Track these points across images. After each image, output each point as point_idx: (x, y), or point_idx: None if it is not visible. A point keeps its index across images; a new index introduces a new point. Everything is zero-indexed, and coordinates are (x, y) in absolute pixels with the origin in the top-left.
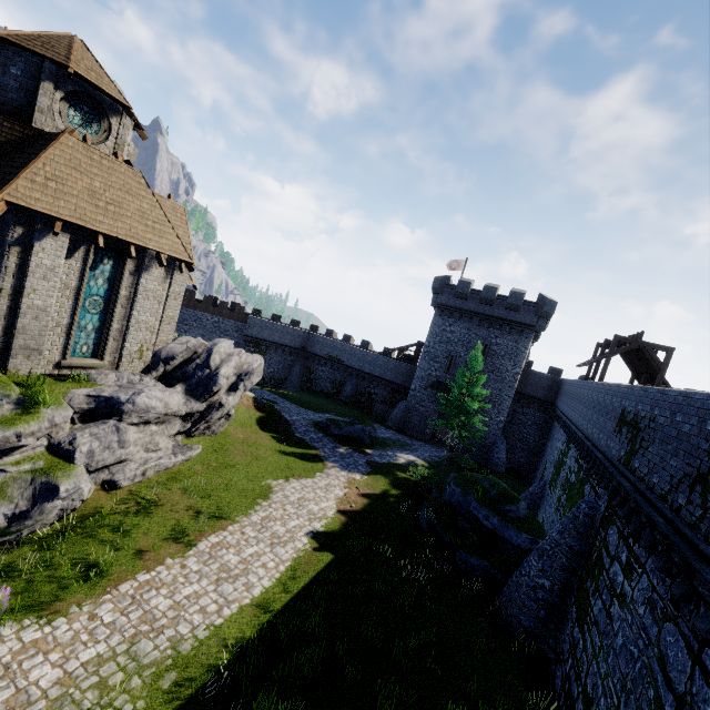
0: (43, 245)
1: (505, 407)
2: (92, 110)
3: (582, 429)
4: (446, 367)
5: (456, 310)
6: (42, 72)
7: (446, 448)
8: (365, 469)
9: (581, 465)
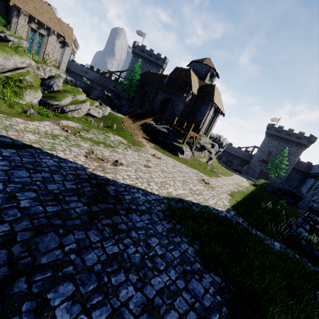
0: (211, 110)
1: (288, 171)
2: (211, 76)
3: None
4: (267, 155)
5: (275, 136)
6: (209, 70)
7: None
8: (246, 178)
9: None
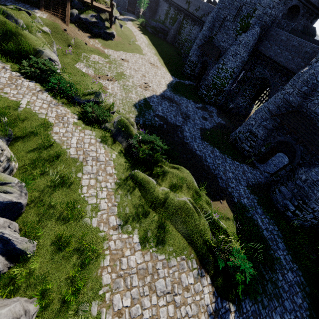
0: None
1: None
2: None
3: (177, 3)
4: None
5: None
6: None
7: (133, 14)
8: (130, 22)
9: (176, 12)
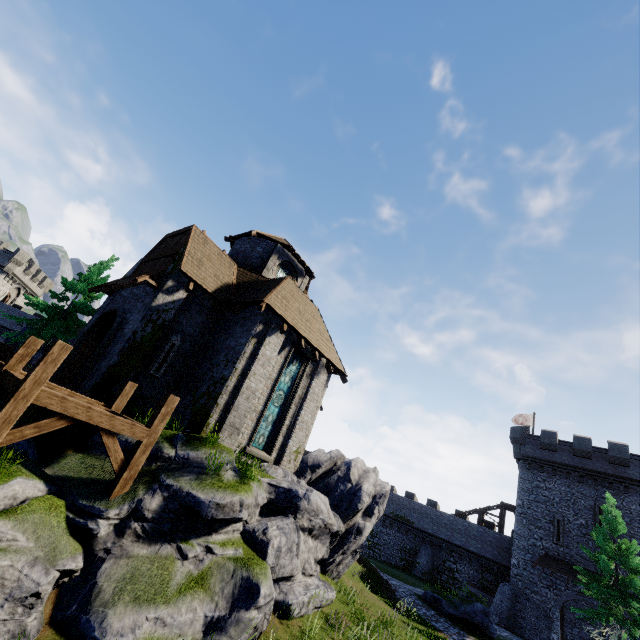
0: (270, 340)
1: None
2: (289, 273)
3: None
4: (554, 535)
5: (546, 462)
6: (275, 249)
7: None
8: None
9: None
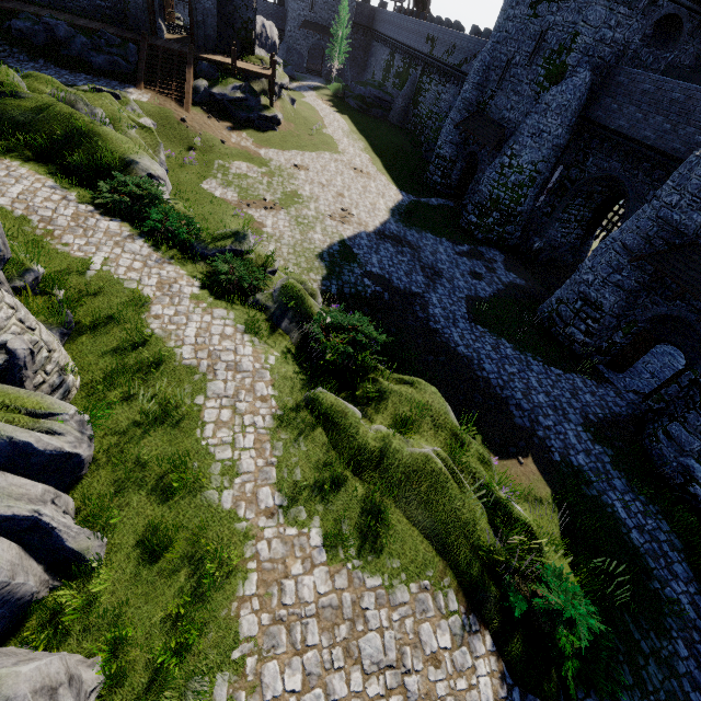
0: None
1: (349, 37)
2: None
3: (408, 45)
4: (310, 7)
5: None
6: None
7: (318, 76)
8: (313, 92)
9: (406, 62)
